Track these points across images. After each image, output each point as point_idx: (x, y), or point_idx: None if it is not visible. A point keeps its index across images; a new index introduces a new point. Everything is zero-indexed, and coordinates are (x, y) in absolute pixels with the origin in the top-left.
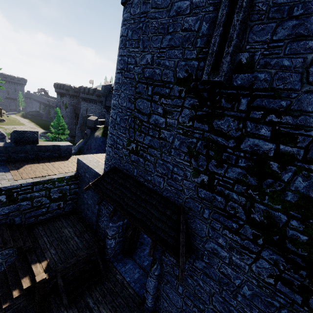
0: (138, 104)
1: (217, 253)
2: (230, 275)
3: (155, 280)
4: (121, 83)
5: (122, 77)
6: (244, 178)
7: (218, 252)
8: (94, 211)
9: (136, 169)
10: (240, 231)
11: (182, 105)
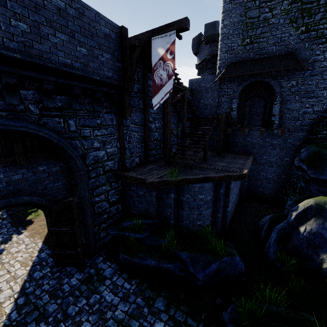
0: (248, 15)
1: (316, 60)
2: (325, 65)
3: (279, 104)
4: (231, 9)
5: (232, 5)
6: (324, 16)
7: (317, 59)
8: (213, 105)
9: (251, 53)
10: (326, 41)
11: (282, 0)
